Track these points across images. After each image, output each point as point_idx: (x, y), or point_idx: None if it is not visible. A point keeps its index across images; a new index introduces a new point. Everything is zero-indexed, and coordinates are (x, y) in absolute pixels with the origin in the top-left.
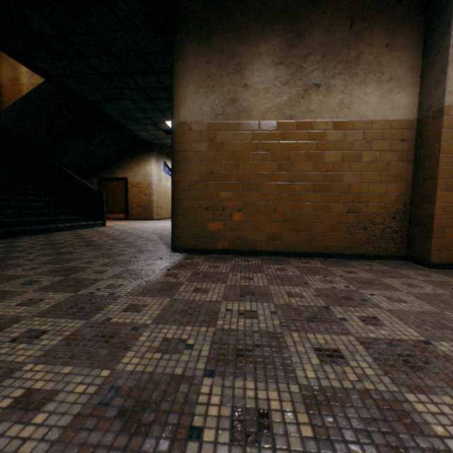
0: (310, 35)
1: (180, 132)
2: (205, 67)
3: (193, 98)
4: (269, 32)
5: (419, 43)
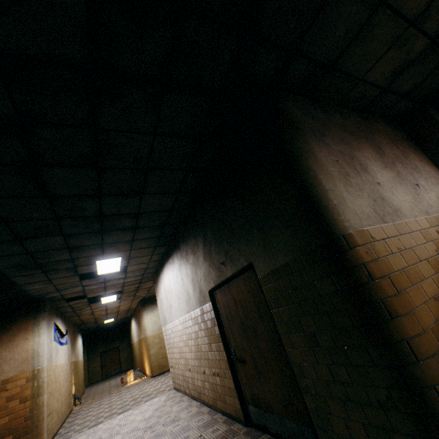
0: (384, 149)
1: (363, 245)
2: (338, 165)
3: (349, 196)
4: (361, 143)
5: (429, 161)
